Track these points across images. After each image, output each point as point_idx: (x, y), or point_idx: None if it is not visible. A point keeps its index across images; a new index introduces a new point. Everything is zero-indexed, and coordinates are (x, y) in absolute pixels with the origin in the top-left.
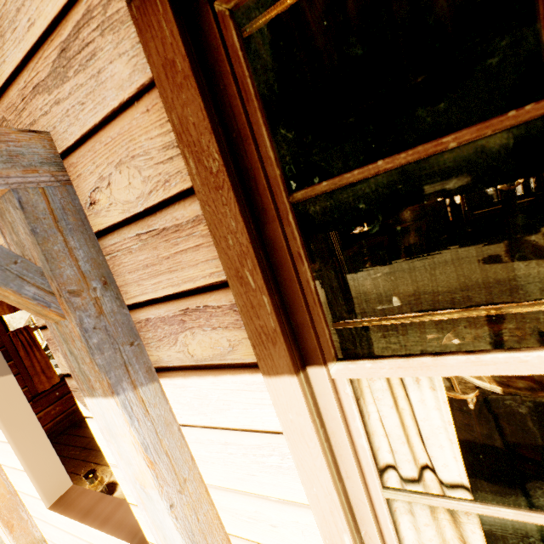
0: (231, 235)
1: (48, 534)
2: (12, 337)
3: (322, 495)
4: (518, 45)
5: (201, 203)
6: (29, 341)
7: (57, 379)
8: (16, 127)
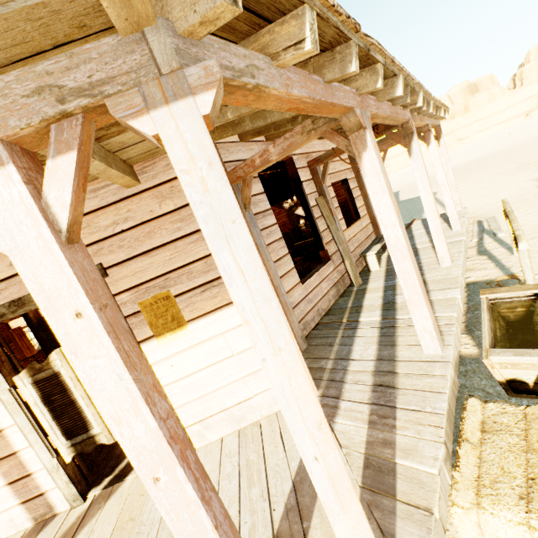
0: None
1: None
2: (12, 332)
3: None
4: None
5: None
6: (20, 333)
7: (36, 351)
8: None
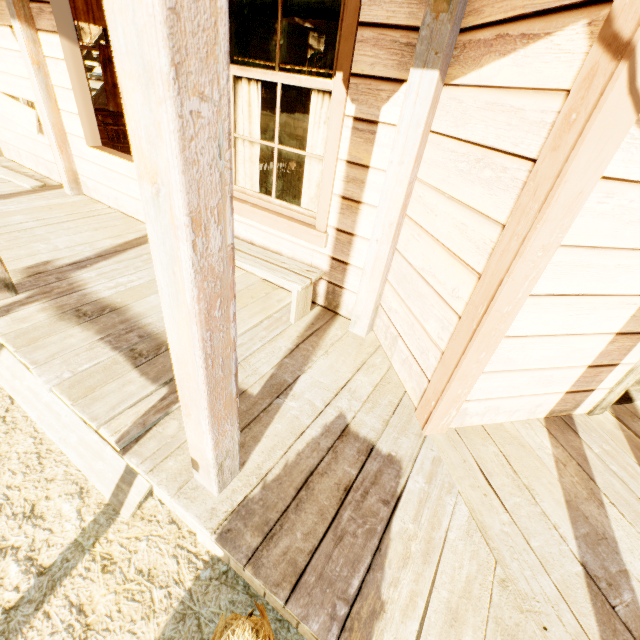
0: None
1: (82, 169)
2: None
3: None
4: None
5: None
6: None
7: None
8: None
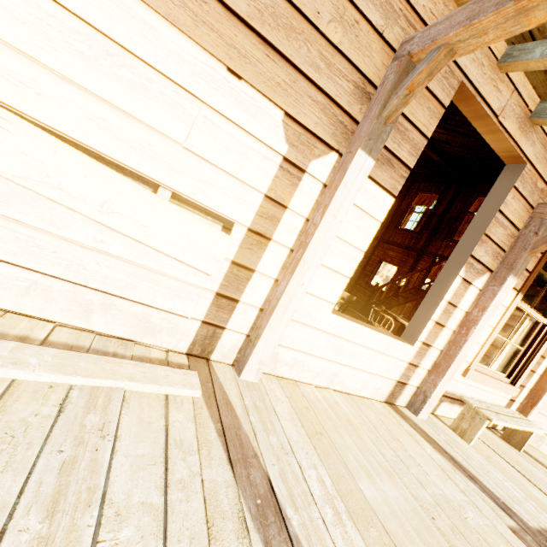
0: (540, 266)
1: (287, 336)
2: None
3: (502, 323)
4: (546, 268)
5: (543, 257)
6: None
7: None
8: (543, 196)
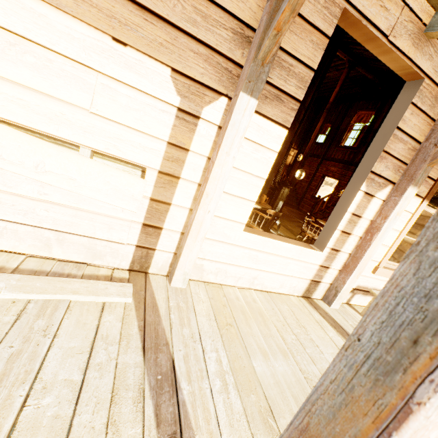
0: None
1: (208, 252)
2: None
3: (408, 227)
4: None
5: None
6: None
7: None
8: None
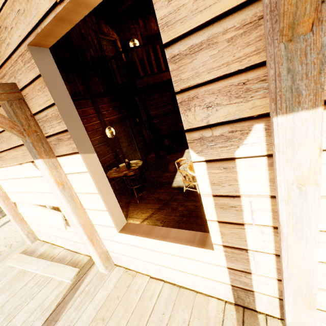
0: None
1: (112, 248)
2: None
3: None
4: None
5: None
6: None
7: None
8: None
